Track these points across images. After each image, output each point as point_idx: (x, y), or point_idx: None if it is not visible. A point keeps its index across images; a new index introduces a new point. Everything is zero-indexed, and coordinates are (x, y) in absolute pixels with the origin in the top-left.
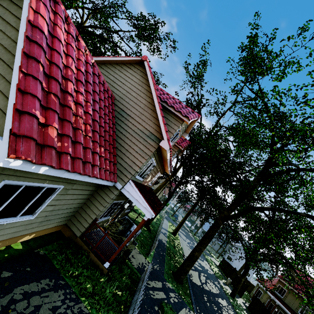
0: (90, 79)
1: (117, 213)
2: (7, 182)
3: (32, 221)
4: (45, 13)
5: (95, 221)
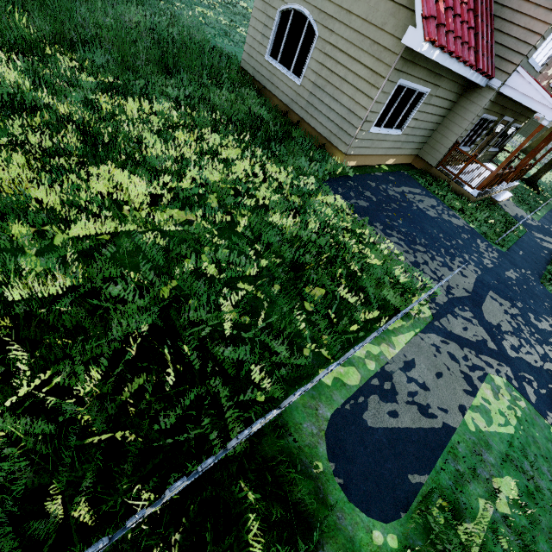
0: None
1: (478, 149)
2: (400, 81)
3: (398, 139)
4: None
5: (455, 145)
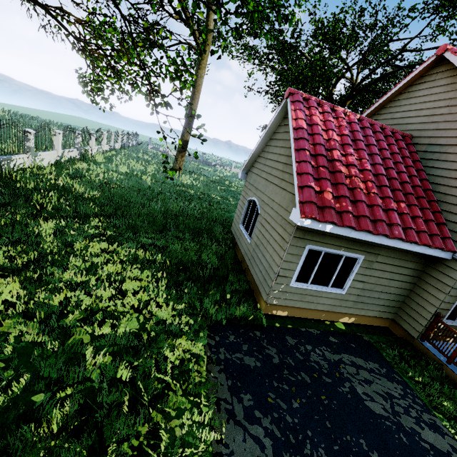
0: (358, 136)
1: None
2: (310, 246)
3: (344, 297)
4: (301, 115)
5: (437, 317)
